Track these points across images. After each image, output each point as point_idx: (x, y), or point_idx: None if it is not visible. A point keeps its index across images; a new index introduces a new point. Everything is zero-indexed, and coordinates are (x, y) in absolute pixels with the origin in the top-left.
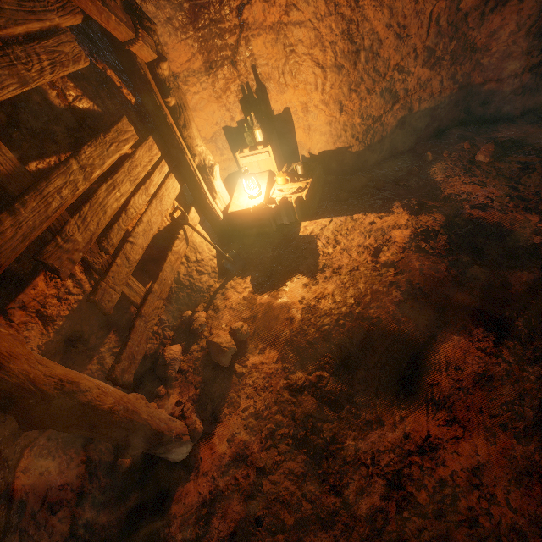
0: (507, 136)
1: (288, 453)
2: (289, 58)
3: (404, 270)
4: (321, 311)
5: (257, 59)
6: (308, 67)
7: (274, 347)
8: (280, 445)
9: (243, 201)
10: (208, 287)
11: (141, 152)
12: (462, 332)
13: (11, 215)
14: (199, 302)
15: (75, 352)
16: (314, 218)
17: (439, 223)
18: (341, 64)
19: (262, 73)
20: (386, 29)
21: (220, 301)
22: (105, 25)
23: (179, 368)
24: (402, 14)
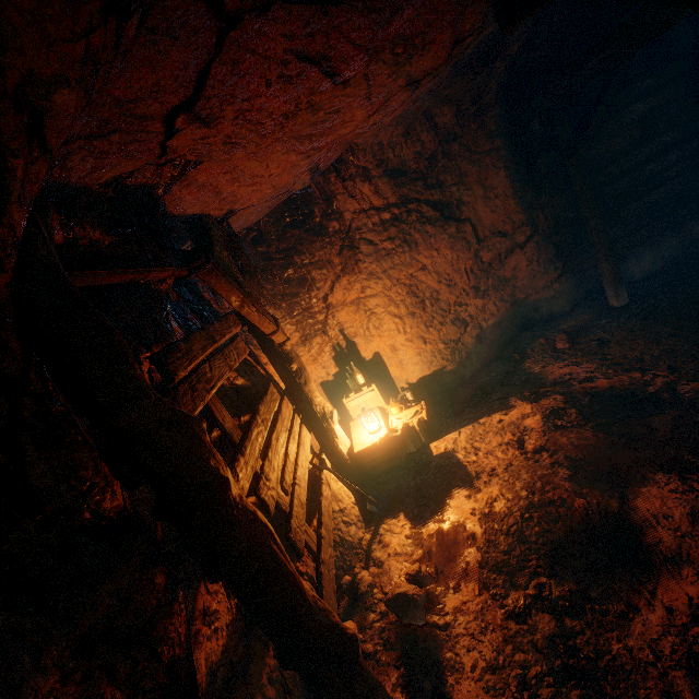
0: (571, 326)
1: (556, 696)
2: (370, 317)
3: (556, 449)
4: (499, 514)
5: (343, 325)
6: (388, 319)
7: (468, 578)
8: (541, 690)
9: (366, 439)
10: (359, 541)
11: (283, 407)
12: (646, 482)
13: (242, 456)
14: (354, 563)
15: (254, 637)
16: (441, 436)
17: (560, 401)
18: (413, 312)
19: (349, 333)
20: (438, 284)
21: (379, 551)
22: (260, 327)
23: (363, 653)
24: (446, 274)
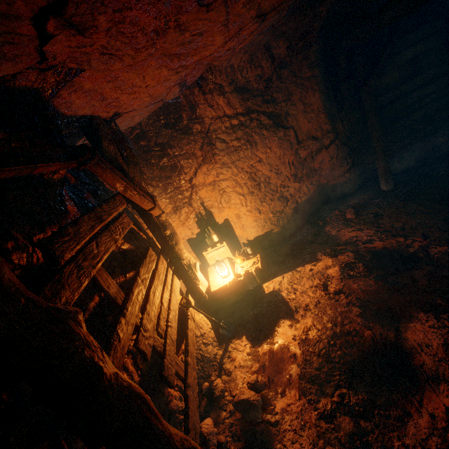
0: (355, 202)
1: None
2: (222, 195)
3: (350, 292)
4: (312, 340)
5: (203, 199)
6: (235, 196)
7: (291, 386)
8: None
9: (219, 281)
10: (214, 356)
11: (159, 265)
12: (412, 319)
13: (124, 317)
14: (211, 372)
15: None
16: (270, 279)
17: (351, 257)
18: (252, 191)
19: (207, 205)
20: (270, 172)
21: (228, 363)
22: (141, 205)
23: (217, 443)
24: (275, 165)
